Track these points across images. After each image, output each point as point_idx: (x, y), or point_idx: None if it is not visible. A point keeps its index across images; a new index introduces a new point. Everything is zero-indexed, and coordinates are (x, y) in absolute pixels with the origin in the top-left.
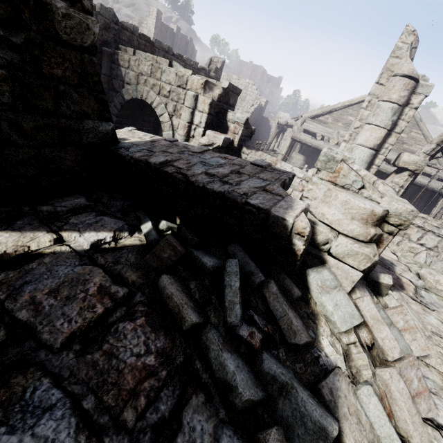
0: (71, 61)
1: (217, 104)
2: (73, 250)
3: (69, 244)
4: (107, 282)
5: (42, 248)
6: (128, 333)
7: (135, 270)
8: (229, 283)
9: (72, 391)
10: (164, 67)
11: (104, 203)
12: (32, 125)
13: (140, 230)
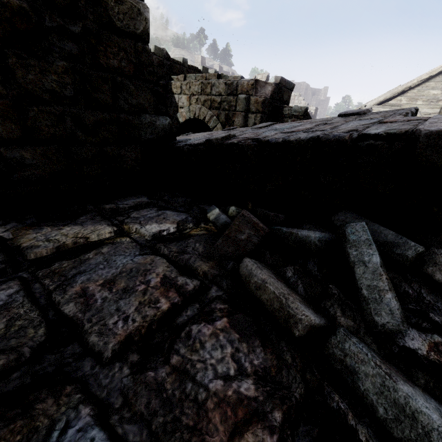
0: (126, 51)
1: (270, 102)
2: (133, 240)
3: (129, 235)
4: (172, 273)
5: (101, 239)
6: (206, 340)
7: (205, 260)
8: (359, 258)
9: (122, 436)
10: (213, 81)
11: (166, 200)
12: (93, 120)
13: (206, 221)
